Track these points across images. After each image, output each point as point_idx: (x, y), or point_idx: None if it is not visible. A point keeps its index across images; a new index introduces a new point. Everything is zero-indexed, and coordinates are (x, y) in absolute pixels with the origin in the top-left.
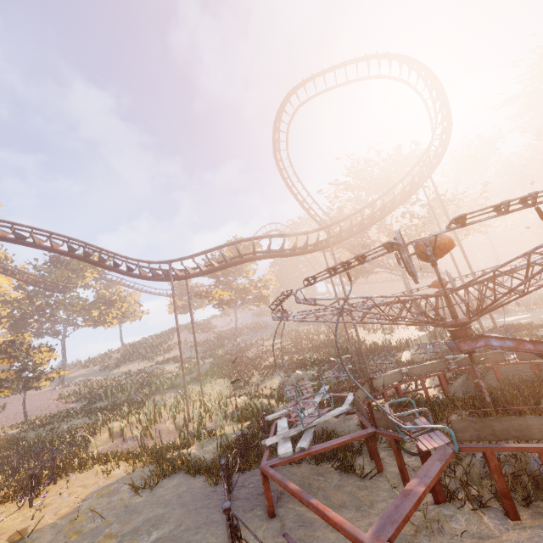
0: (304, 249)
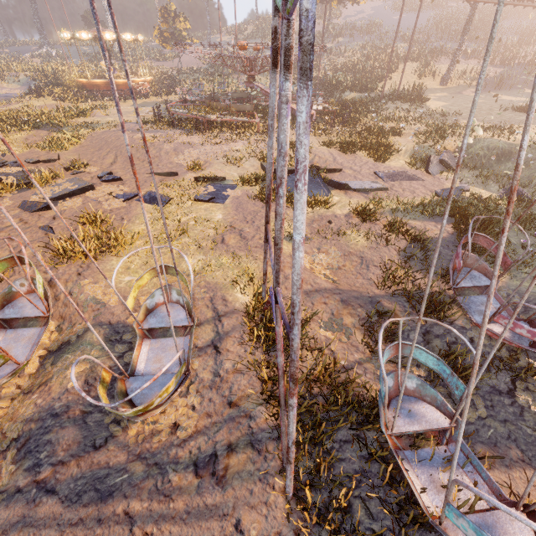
0: None
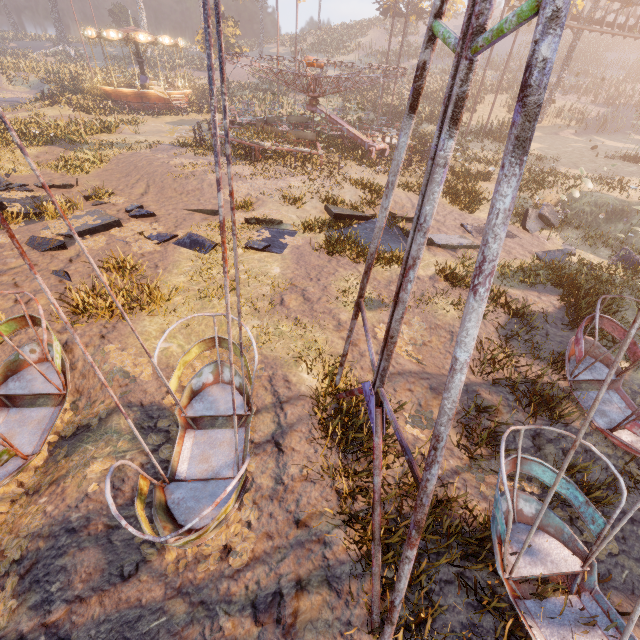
0: None
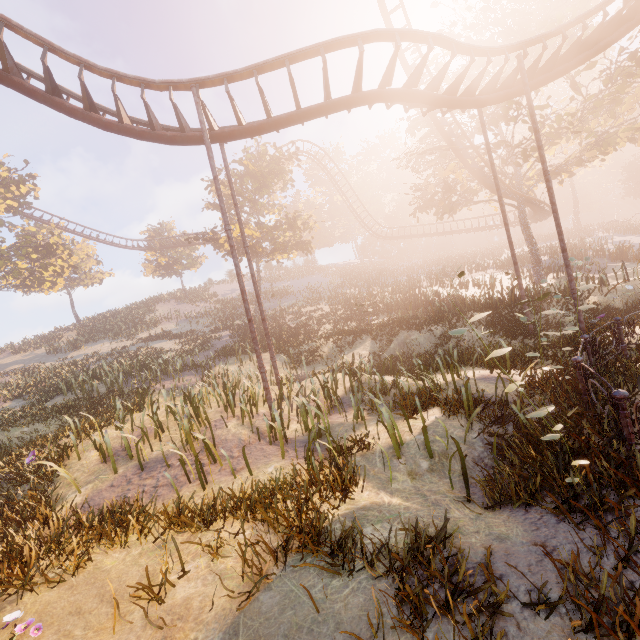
0: (465, 96)
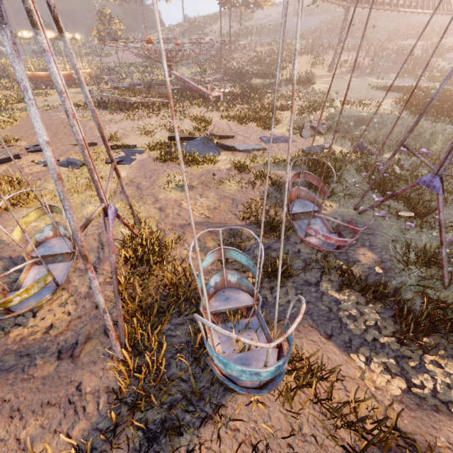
0: None
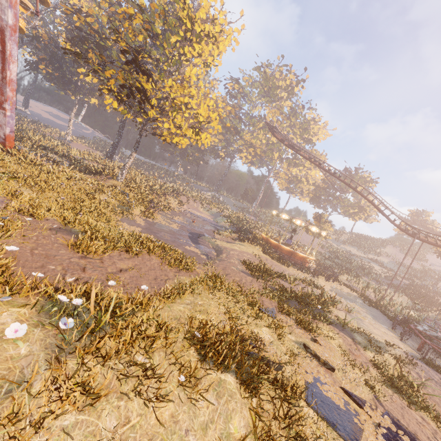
0: None
